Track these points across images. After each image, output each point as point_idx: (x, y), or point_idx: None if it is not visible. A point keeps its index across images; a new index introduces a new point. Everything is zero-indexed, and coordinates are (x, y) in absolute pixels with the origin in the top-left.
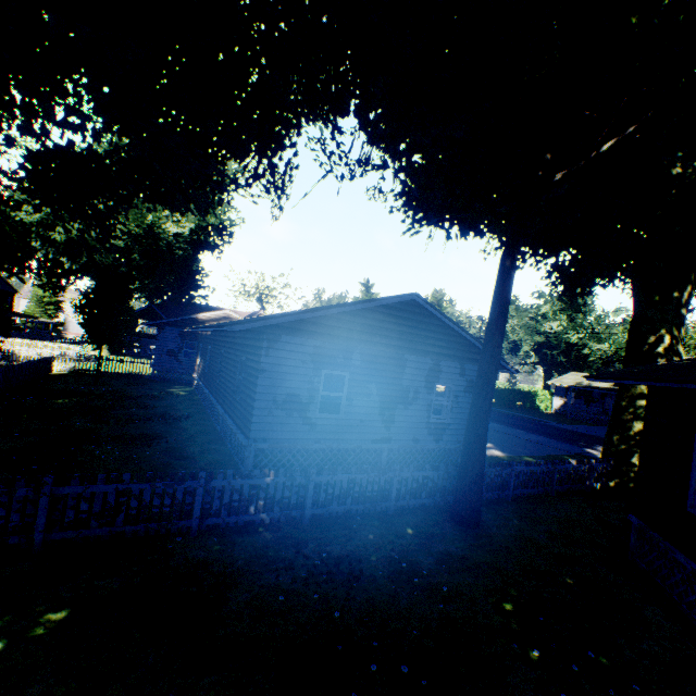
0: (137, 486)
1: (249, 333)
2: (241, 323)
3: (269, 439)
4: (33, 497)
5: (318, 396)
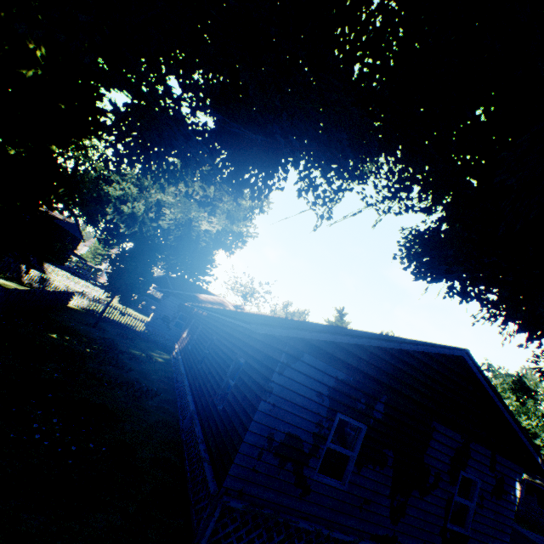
0: None
1: (258, 333)
2: (270, 325)
3: (245, 495)
4: None
5: (323, 447)
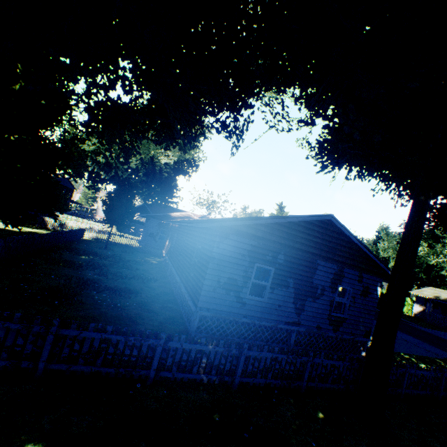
0: (115, 337)
1: (206, 229)
2: (204, 222)
3: (210, 309)
4: (43, 333)
5: (249, 282)
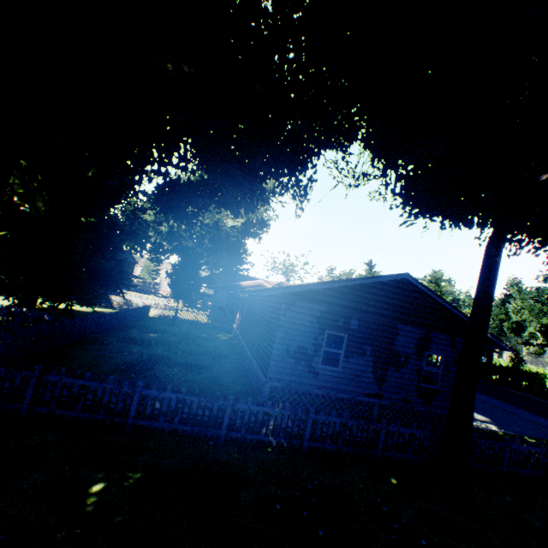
0: (189, 397)
1: (273, 297)
2: (268, 290)
3: (281, 380)
4: (131, 393)
5: (321, 350)
